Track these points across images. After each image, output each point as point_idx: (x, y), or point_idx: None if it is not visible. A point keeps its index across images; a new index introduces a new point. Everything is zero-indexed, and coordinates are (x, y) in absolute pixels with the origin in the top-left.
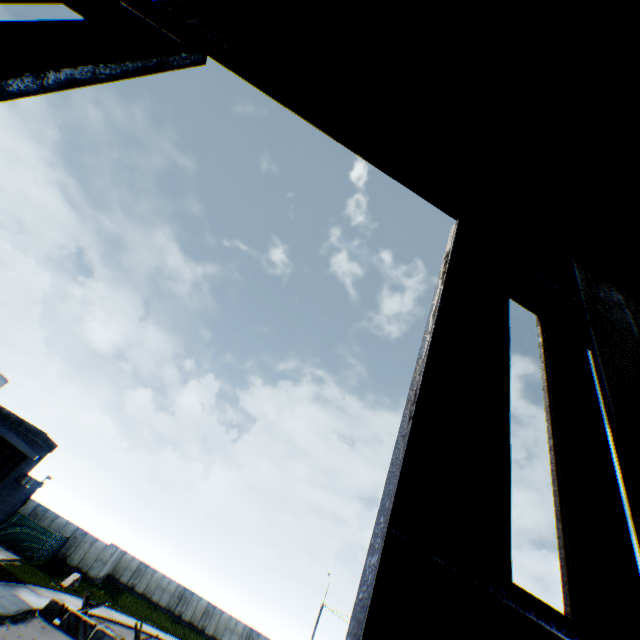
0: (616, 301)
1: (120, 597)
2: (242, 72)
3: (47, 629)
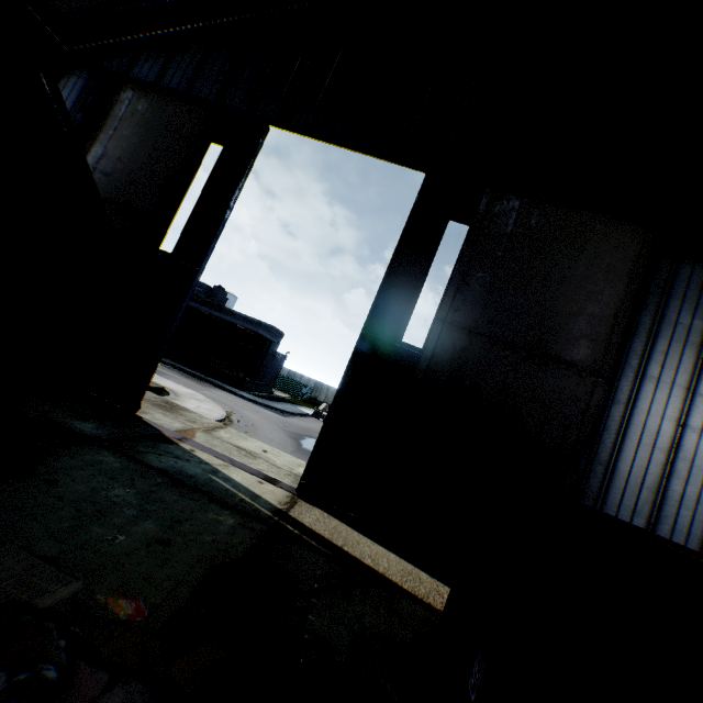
0: (510, 209)
1: None
2: (288, 130)
3: (317, 421)
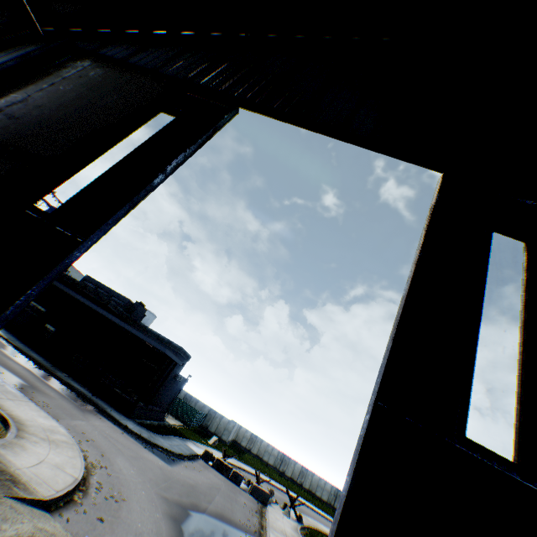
0: None
1: (243, 455)
2: (261, 111)
3: (206, 466)
